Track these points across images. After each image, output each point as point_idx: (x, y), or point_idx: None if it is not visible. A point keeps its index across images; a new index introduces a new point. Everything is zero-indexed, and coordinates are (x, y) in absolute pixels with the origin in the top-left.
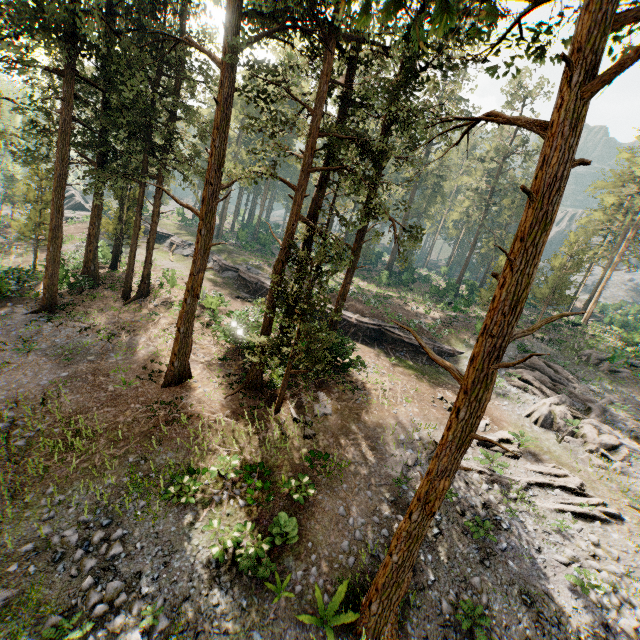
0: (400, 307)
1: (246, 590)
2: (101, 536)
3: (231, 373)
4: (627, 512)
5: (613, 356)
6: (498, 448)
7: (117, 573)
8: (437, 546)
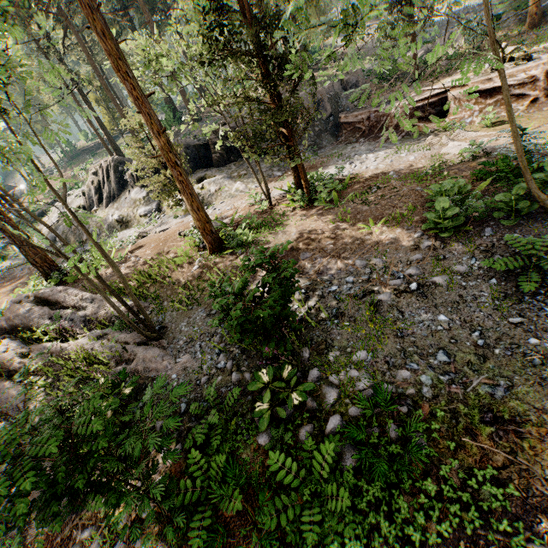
0: None
1: None
2: None
3: None
4: None
5: None
6: None
7: None
8: None
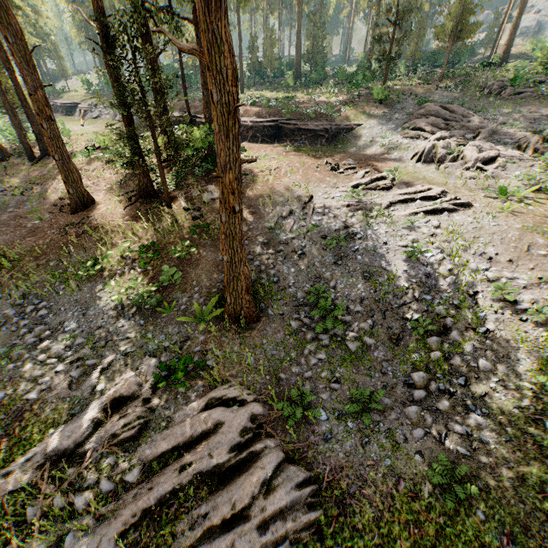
0: (303, 102)
1: (144, 316)
2: (32, 309)
3: (130, 191)
4: (480, 201)
5: (515, 76)
6: (371, 186)
7: (47, 325)
8: (300, 262)
